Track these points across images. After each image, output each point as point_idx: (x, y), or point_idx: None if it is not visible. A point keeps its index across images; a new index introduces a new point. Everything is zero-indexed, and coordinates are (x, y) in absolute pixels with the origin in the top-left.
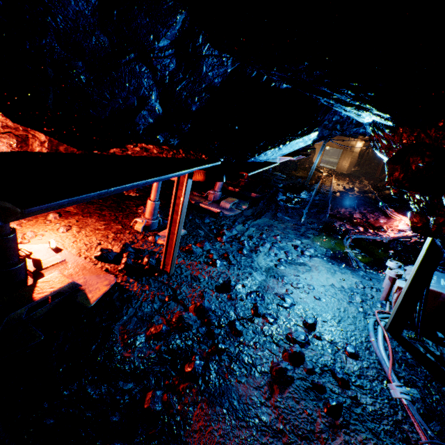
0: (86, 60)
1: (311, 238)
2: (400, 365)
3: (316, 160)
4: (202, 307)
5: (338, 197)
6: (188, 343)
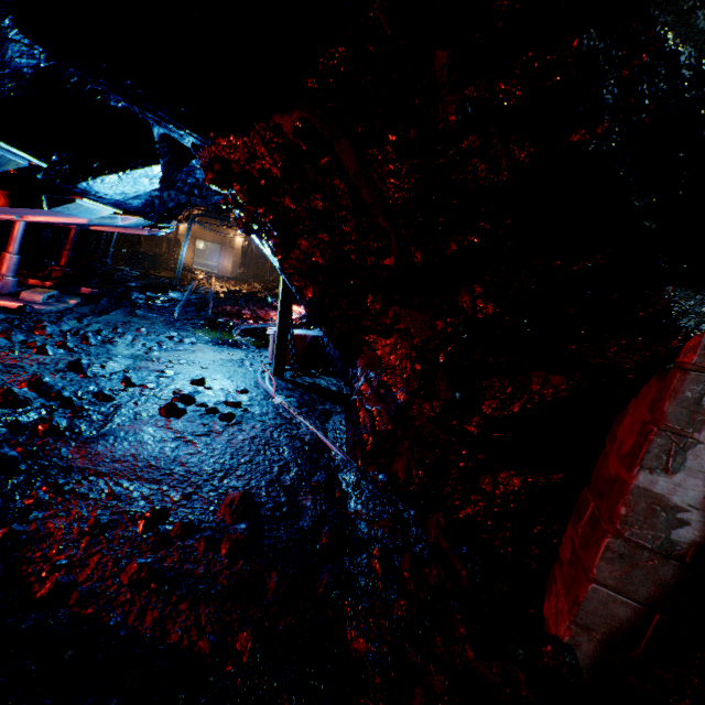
0: None
1: (192, 330)
2: (284, 390)
3: (183, 250)
4: (43, 381)
5: (223, 298)
6: (32, 416)
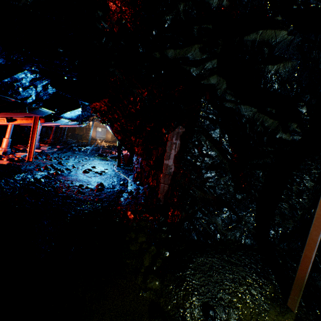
0: (23, 87)
1: (93, 157)
2: (119, 169)
3: (91, 131)
4: (53, 165)
5: (106, 147)
6: (52, 172)
